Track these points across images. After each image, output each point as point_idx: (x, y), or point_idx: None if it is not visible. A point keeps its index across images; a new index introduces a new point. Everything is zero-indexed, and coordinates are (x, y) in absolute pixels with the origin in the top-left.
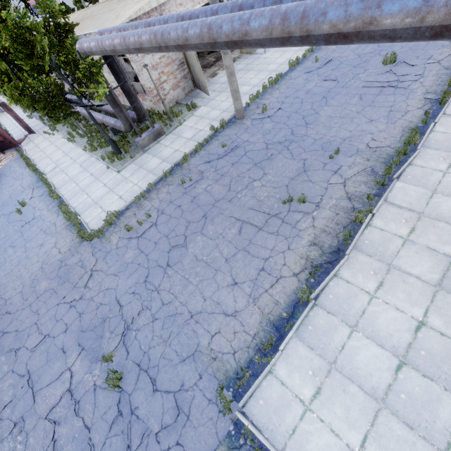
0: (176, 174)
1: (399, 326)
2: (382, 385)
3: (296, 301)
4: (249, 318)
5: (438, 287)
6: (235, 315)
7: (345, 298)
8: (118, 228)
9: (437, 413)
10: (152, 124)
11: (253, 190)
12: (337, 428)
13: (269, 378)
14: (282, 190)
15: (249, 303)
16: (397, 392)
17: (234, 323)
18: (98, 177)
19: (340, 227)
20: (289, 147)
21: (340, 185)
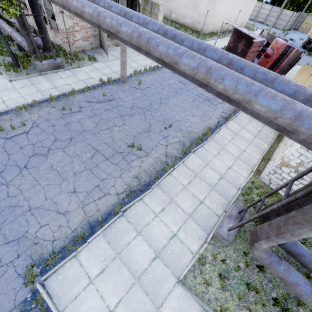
0: (61, 101)
1: (163, 235)
2: (141, 268)
3: (111, 211)
4: (74, 218)
5: (190, 216)
6: (65, 214)
7: (141, 214)
8: None
9: (164, 286)
10: (55, 57)
11: (112, 132)
12: (105, 295)
13: (73, 261)
14: (131, 138)
15: (79, 207)
16: (148, 273)
17: (62, 219)
18: None
19: (154, 171)
20: (146, 113)
21: (164, 146)
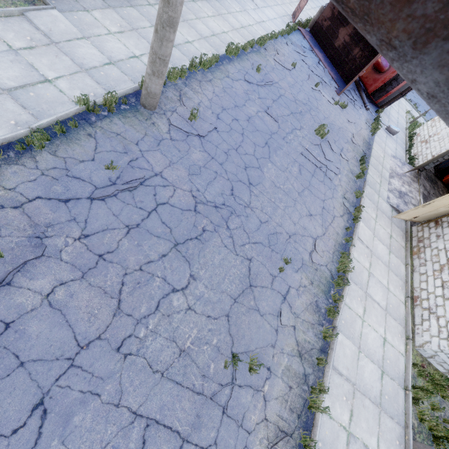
0: None
1: None
2: None
3: None
4: None
5: None
6: None
7: None
8: None
9: None
10: None
11: (171, 319)
12: None
13: None
14: (222, 327)
15: None
16: None
17: None
18: None
19: (294, 418)
20: (230, 223)
21: (291, 326)
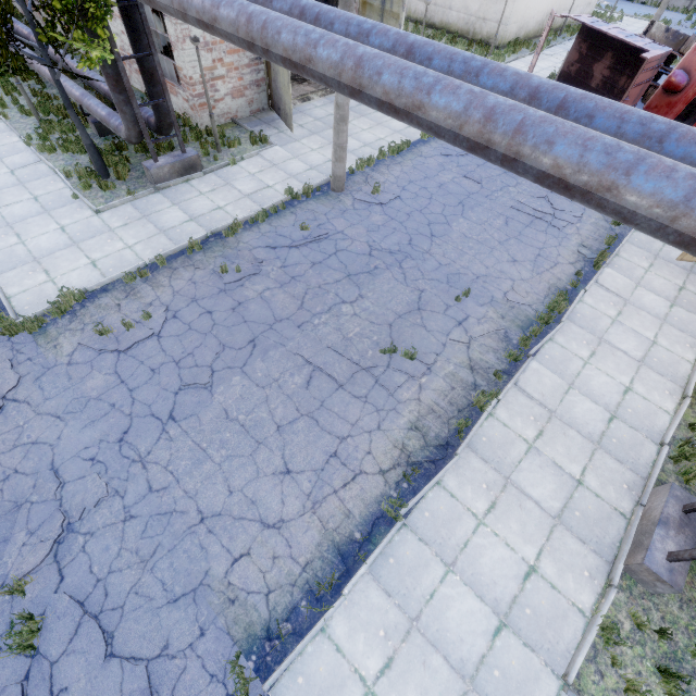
0: (212, 251)
1: (507, 570)
2: (474, 656)
3: (377, 515)
4: (301, 535)
5: (558, 519)
6: (279, 526)
7: (446, 520)
8: (78, 324)
9: None
10: (183, 146)
11: (339, 318)
12: None
13: (319, 640)
14: (383, 331)
15: (306, 509)
16: (490, 667)
17: (276, 540)
18: (49, 208)
19: (453, 410)
20: (403, 264)
21: (463, 345)
